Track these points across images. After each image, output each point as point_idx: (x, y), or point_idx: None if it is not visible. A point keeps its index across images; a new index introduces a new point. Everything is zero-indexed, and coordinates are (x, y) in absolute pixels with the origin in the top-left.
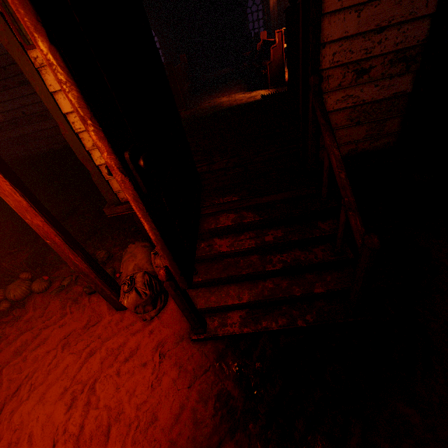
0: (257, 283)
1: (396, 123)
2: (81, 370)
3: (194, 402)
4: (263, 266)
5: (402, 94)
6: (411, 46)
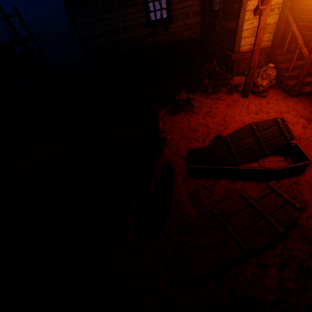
0: None
1: None
2: (249, 109)
3: (308, 105)
4: None
5: None
6: None
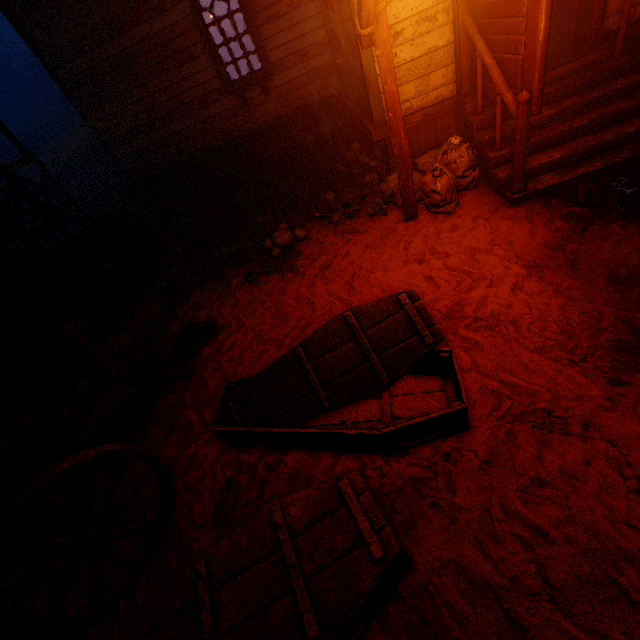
0: (562, 147)
1: None
2: (410, 249)
3: (542, 225)
4: (568, 126)
5: None
6: None
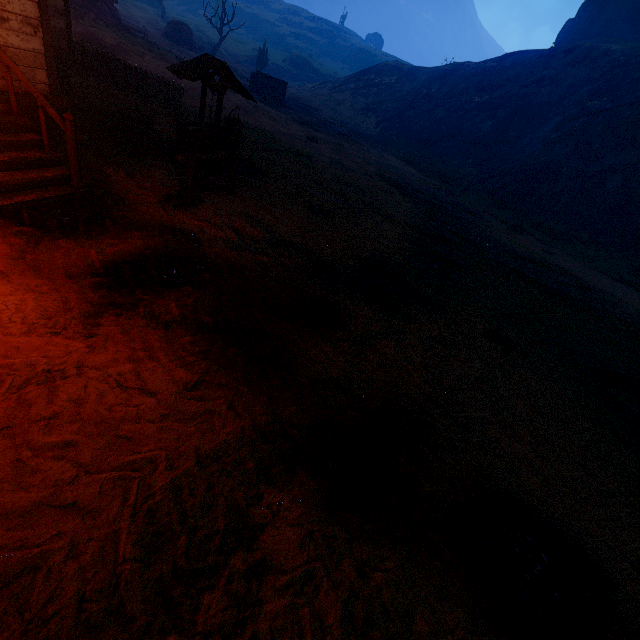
0: None
1: (44, 75)
2: None
3: None
4: None
5: (39, 52)
6: (33, 18)
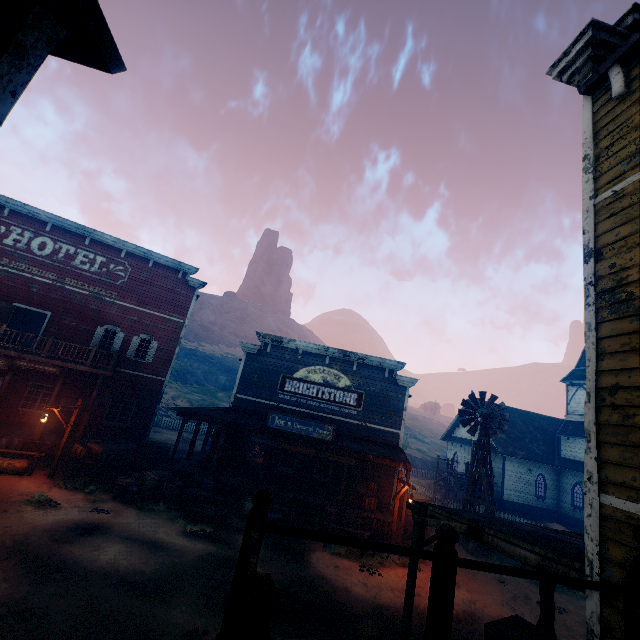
0: None
1: None
2: None
3: None
4: None
5: None
6: None
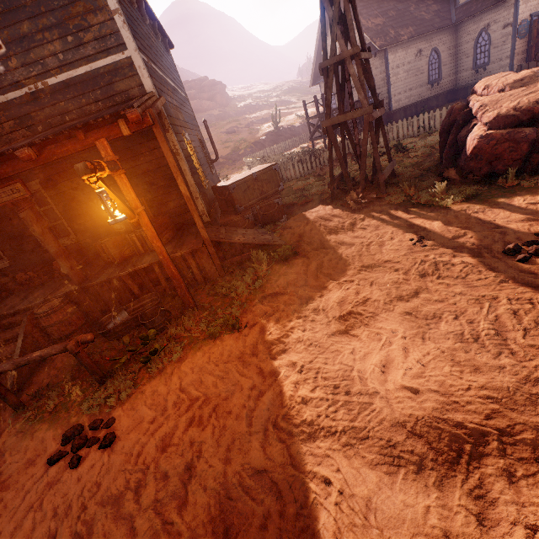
0: None
1: None
2: None
3: None
4: None
5: None
6: None
